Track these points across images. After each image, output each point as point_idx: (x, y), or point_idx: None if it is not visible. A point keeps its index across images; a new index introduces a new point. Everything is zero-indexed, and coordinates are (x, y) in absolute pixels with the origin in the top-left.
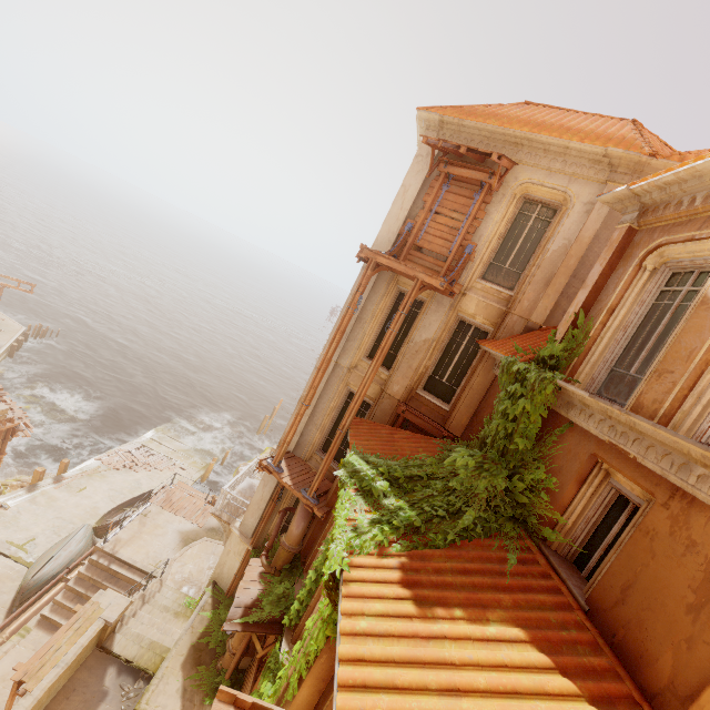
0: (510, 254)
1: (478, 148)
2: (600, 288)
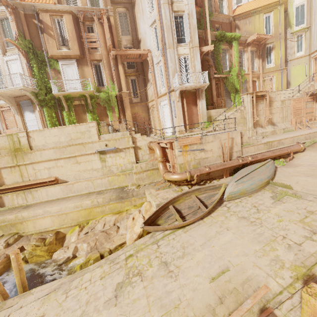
0: None
1: None
2: None
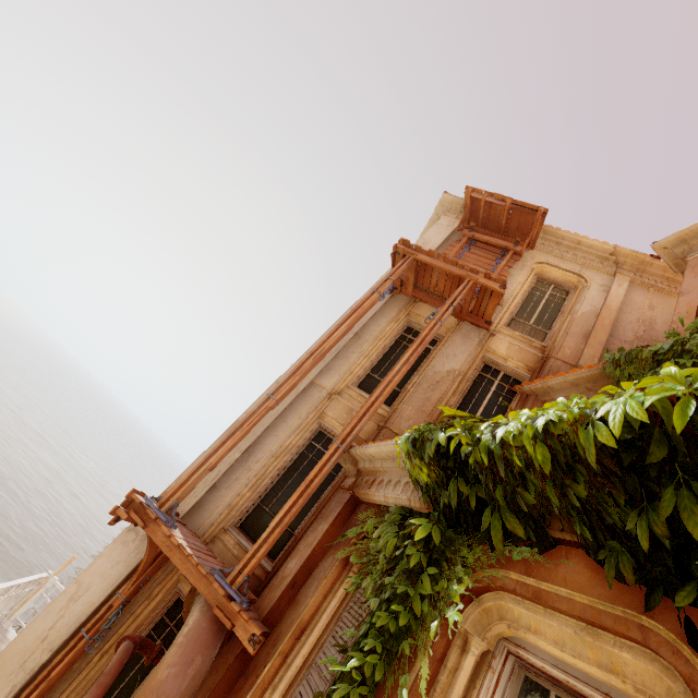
0: (532, 315)
1: (524, 203)
2: None
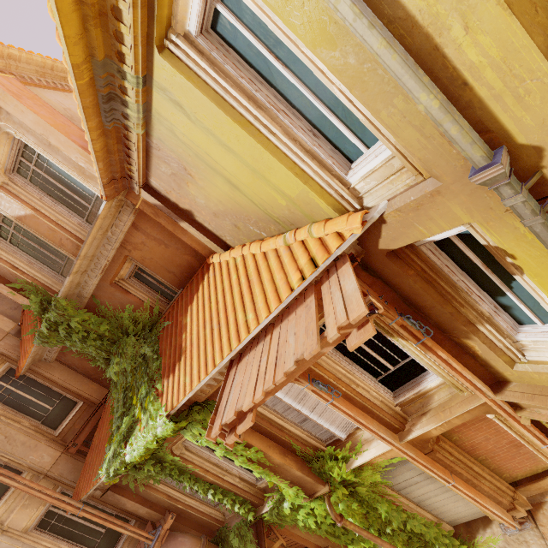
0: None
1: None
2: None
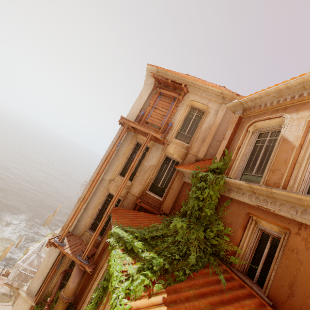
0: (187, 128)
1: (176, 81)
2: (231, 140)
